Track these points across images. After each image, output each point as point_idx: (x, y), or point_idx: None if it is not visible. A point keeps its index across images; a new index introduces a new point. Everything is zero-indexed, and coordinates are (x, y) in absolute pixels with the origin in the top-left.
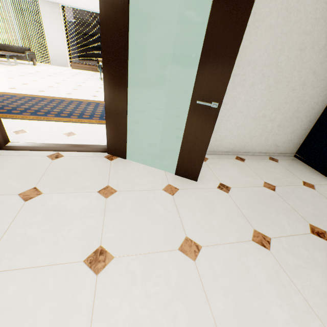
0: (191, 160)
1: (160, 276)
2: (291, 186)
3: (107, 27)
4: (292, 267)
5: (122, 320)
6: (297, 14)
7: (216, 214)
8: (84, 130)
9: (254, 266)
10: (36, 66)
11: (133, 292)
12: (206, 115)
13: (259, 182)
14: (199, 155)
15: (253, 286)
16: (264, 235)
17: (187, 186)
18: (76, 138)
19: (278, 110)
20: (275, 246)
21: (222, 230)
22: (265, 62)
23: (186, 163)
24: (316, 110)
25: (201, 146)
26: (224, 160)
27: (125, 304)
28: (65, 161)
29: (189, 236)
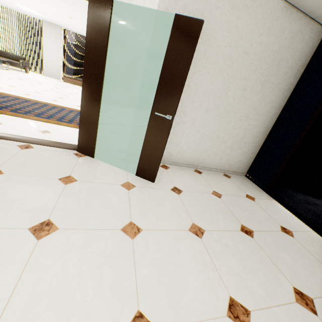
0: (150, 163)
1: (98, 246)
2: (235, 196)
3: (90, 48)
4: (216, 252)
5: (52, 274)
6: (238, 64)
7: (163, 208)
8: (60, 131)
9: (184, 248)
10: (28, 73)
11: (68, 255)
12: (162, 124)
13: (209, 190)
14: (156, 158)
15: (178, 262)
16: (200, 228)
17: (144, 185)
18: (50, 135)
19: (229, 134)
20: (207, 236)
21: (165, 220)
22: (217, 95)
23: (145, 165)
24: (259, 138)
25: (158, 150)
26: (183, 170)
27: (59, 263)
28: (34, 152)
29: (133, 221)
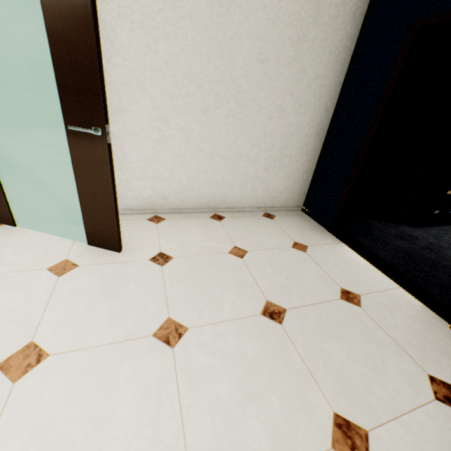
0: (101, 220)
1: None
2: (272, 250)
3: None
4: (195, 371)
5: None
6: (239, 11)
7: (118, 299)
8: None
9: (125, 379)
10: None
11: None
12: (93, 147)
13: (226, 247)
14: (107, 210)
15: (99, 414)
16: (180, 325)
17: (98, 260)
18: None
19: (257, 146)
20: (187, 340)
21: (110, 323)
22: (215, 78)
23: (96, 226)
24: (311, 145)
25: (105, 197)
26: (190, 220)
27: None
28: None
29: (38, 340)
